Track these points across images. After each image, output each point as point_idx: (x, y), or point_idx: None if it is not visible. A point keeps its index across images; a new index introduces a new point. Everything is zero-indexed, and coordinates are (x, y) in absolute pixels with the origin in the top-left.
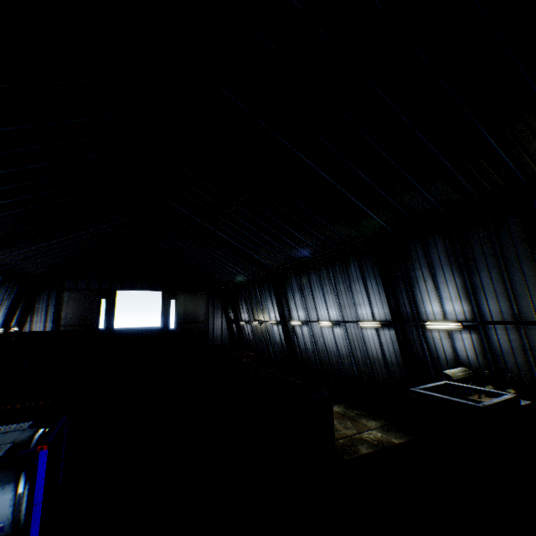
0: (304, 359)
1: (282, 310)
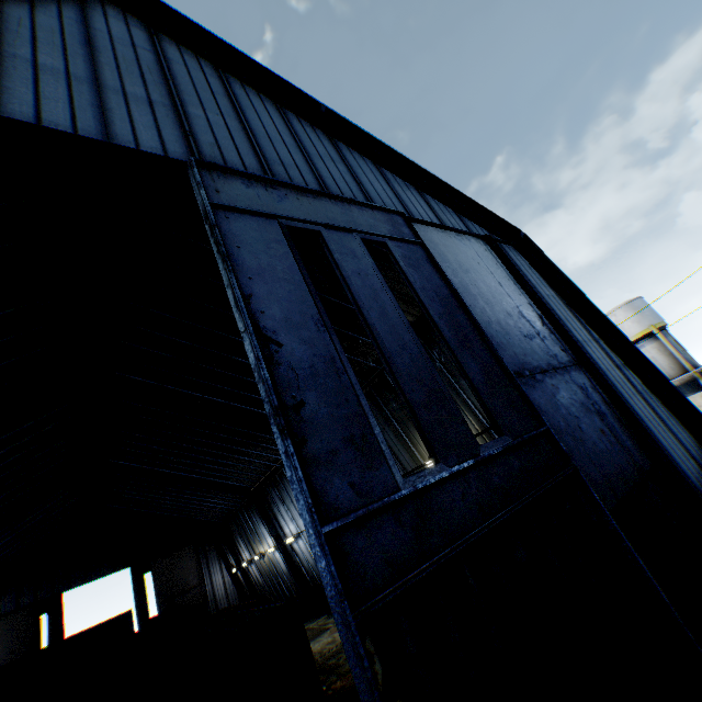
0: (313, 579)
1: (275, 530)
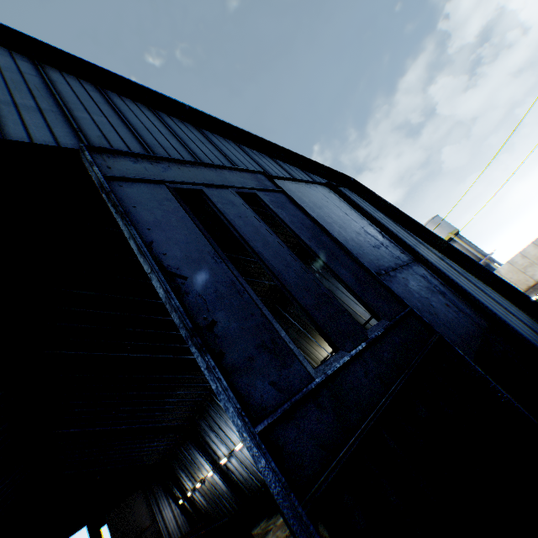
0: (249, 489)
1: (210, 455)
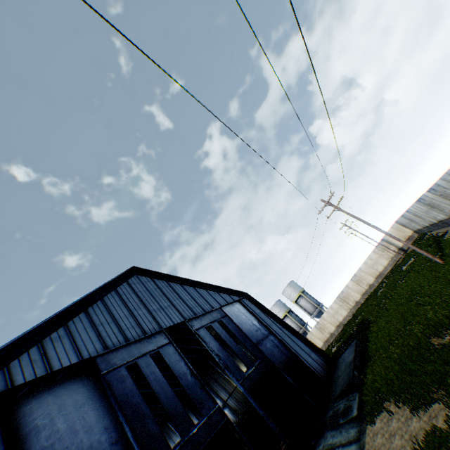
0: None
1: None
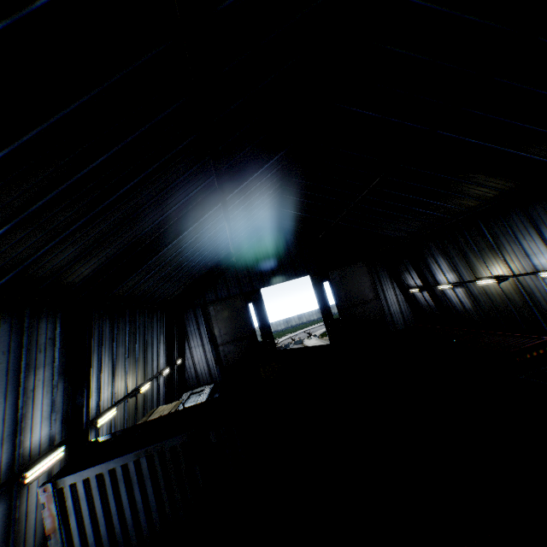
0: None
1: None
